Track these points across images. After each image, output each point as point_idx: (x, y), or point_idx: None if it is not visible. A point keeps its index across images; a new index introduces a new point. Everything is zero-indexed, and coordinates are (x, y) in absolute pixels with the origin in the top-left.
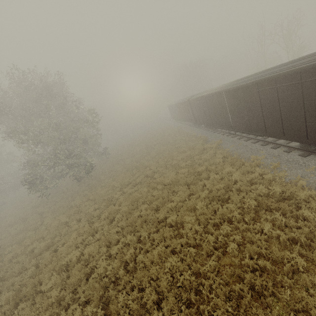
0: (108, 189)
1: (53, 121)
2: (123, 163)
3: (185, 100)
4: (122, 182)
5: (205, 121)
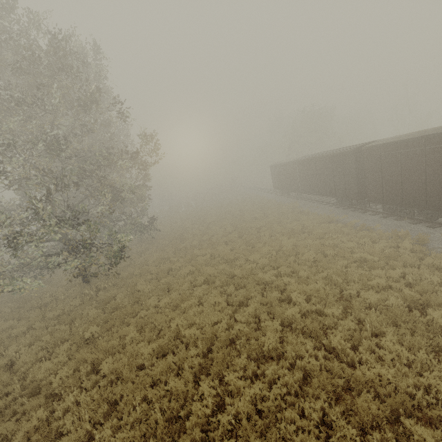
0: (161, 344)
1: (53, 131)
2: (191, 257)
3: (342, 151)
4: (209, 330)
5: (415, 197)
